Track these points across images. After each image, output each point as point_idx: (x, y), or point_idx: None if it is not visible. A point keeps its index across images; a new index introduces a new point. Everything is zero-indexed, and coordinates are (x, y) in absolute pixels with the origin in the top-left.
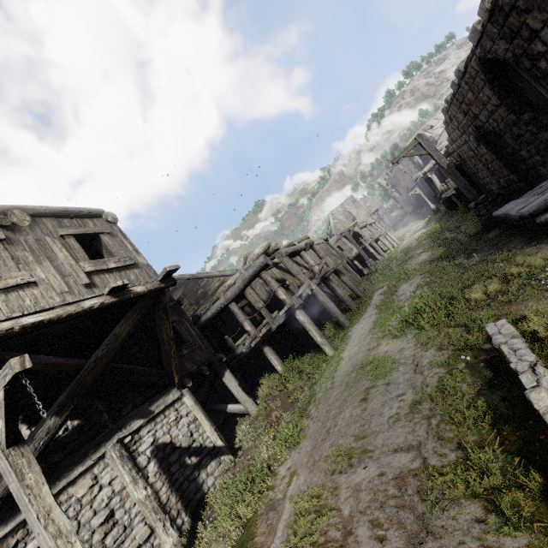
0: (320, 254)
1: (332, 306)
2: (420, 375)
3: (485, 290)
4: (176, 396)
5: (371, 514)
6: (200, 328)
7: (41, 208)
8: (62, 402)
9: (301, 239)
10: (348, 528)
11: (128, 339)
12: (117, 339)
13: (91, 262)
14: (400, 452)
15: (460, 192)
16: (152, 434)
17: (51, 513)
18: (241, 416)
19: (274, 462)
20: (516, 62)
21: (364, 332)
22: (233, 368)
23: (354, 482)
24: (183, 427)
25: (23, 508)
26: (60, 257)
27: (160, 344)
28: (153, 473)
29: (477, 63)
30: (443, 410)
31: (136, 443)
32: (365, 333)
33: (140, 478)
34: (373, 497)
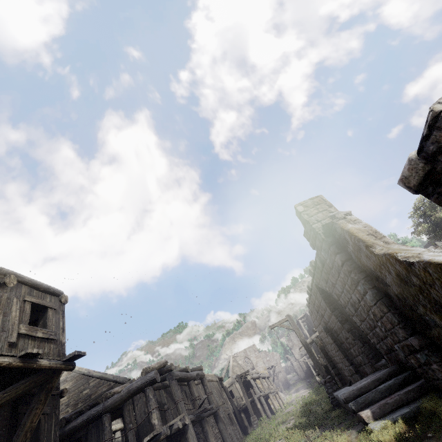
0: (207, 390)
1: None
2: None
3: None
4: None
5: None
6: (61, 436)
7: (28, 278)
8: None
9: (196, 368)
10: None
11: None
12: None
13: (28, 326)
14: None
15: (327, 369)
16: None
17: None
18: None
19: None
20: (331, 294)
21: None
22: None
23: None
24: None
25: None
26: (12, 315)
27: (17, 431)
28: None
29: (315, 286)
30: None
31: None
32: None
33: None
34: None
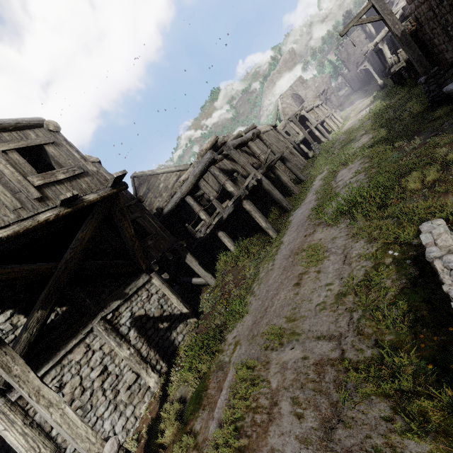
0: (267, 143)
1: (276, 193)
2: (348, 267)
3: (423, 178)
4: (146, 279)
5: (293, 392)
6: (164, 218)
7: None
8: (44, 299)
9: (249, 129)
10: (274, 400)
11: (97, 237)
12: (81, 243)
13: (39, 176)
14: (322, 340)
15: (410, 64)
16: (129, 310)
17: (41, 391)
18: (204, 285)
19: (225, 328)
20: None
21: (303, 218)
22: (195, 249)
23: (282, 360)
24: (154, 302)
25: (17, 389)
26: (6, 174)
27: (124, 241)
28: (134, 337)
29: None
30: (365, 305)
31: (117, 318)
32: (303, 219)
33: (124, 342)
34: (296, 377)
